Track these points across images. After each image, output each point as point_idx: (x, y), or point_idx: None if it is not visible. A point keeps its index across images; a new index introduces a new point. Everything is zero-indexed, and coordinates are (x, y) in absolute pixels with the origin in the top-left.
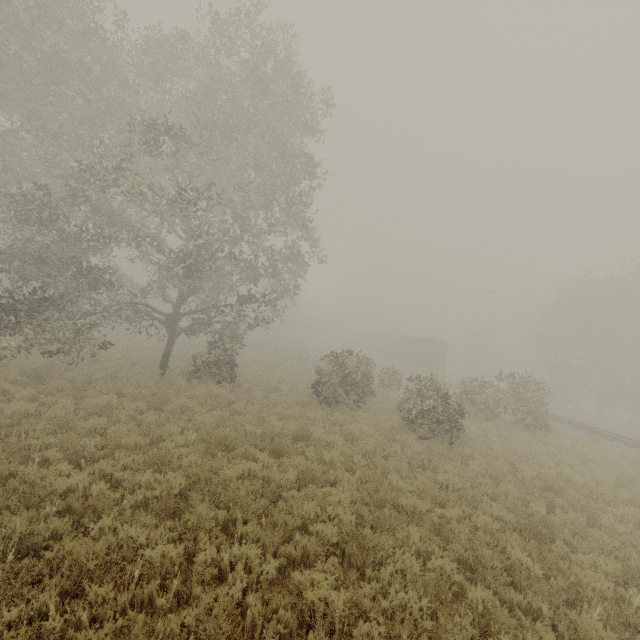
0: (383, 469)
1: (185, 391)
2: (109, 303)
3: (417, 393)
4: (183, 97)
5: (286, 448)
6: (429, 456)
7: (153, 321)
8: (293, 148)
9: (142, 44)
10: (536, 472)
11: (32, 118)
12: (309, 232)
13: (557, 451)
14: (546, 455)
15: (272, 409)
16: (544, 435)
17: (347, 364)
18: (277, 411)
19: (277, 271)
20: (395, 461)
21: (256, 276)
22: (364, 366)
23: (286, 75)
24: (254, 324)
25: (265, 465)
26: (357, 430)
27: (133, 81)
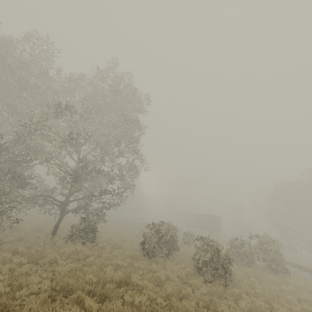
0: (177, 310)
1: (61, 249)
2: (30, 195)
3: (203, 248)
4: (82, 98)
5: (109, 293)
6: (211, 297)
7: (53, 205)
8: (131, 118)
9: (67, 79)
10: (286, 309)
11: (9, 106)
12: (140, 157)
13: (296, 289)
14: (290, 293)
15: (110, 261)
16: (285, 276)
17: (161, 230)
18: (114, 262)
19: (123, 177)
20: (186, 302)
21: (113, 180)
22: (172, 231)
23: (129, 90)
24: (108, 206)
25: (89, 310)
26: (163, 276)
27: (60, 92)
